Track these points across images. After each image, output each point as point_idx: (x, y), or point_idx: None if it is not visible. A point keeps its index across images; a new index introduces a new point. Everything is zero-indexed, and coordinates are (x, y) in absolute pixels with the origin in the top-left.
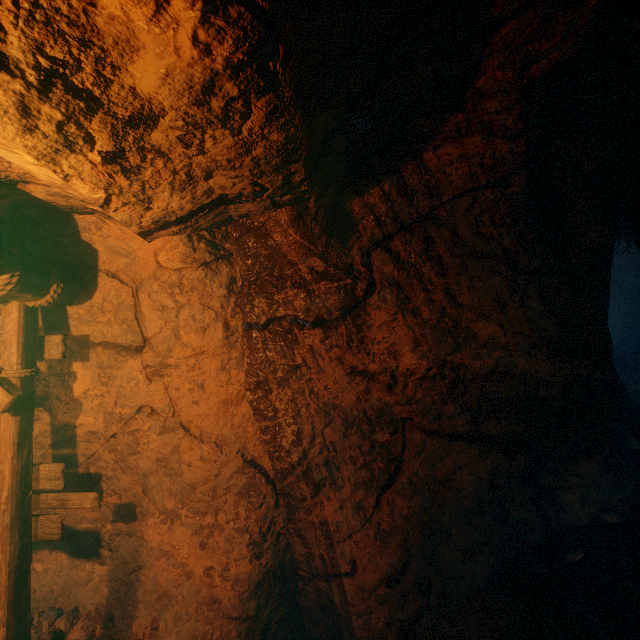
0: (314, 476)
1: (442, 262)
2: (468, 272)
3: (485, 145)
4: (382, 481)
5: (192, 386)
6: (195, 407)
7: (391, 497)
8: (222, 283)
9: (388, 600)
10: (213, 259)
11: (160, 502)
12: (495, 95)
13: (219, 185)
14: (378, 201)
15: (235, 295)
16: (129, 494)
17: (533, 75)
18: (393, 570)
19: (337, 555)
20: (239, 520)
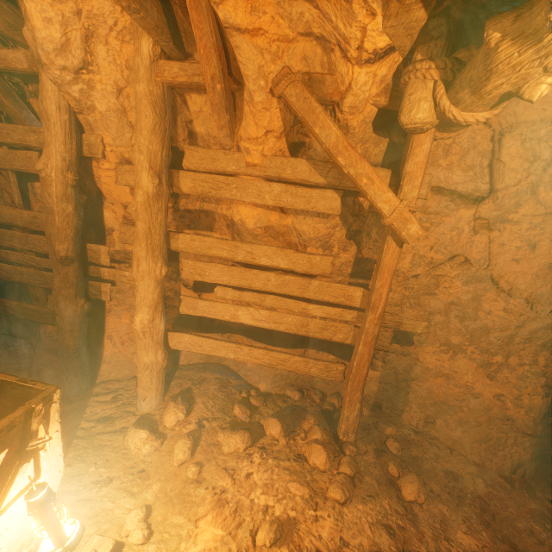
0: None
1: None
2: None
3: None
4: None
5: (521, 244)
6: (513, 264)
7: None
8: None
9: None
10: None
11: (443, 336)
12: None
13: None
14: None
15: None
16: None
17: None
18: None
19: None
20: (536, 366)
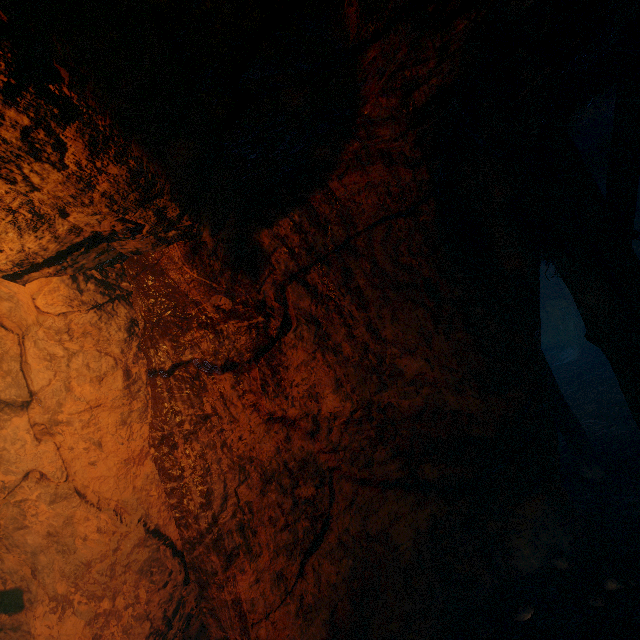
0: (226, 545)
1: (363, 294)
2: (391, 304)
3: (389, 173)
4: (307, 543)
5: (88, 445)
6: (92, 469)
7: (317, 562)
8: (121, 326)
9: None
10: (107, 300)
11: (51, 586)
12: (385, 122)
13: (84, 222)
14: (290, 232)
15: (138, 338)
16: (16, 577)
17: (417, 101)
18: None
19: None
20: (139, 604)
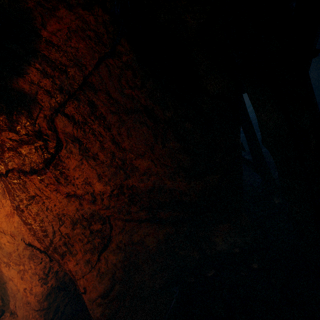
0: (59, 251)
1: (106, 119)
2: (125, 125)
3: (76, 17)
4: (100, 248)
5: None
6: None
7: (106, 255)
8: None
9: (102, 304)
10: None
11: (2, 258)
12: None
13: None
14: (40, 78)
15: None
16: None
17: None
18: (105, 291)
19: (78, 284)
20: (32, 269)
